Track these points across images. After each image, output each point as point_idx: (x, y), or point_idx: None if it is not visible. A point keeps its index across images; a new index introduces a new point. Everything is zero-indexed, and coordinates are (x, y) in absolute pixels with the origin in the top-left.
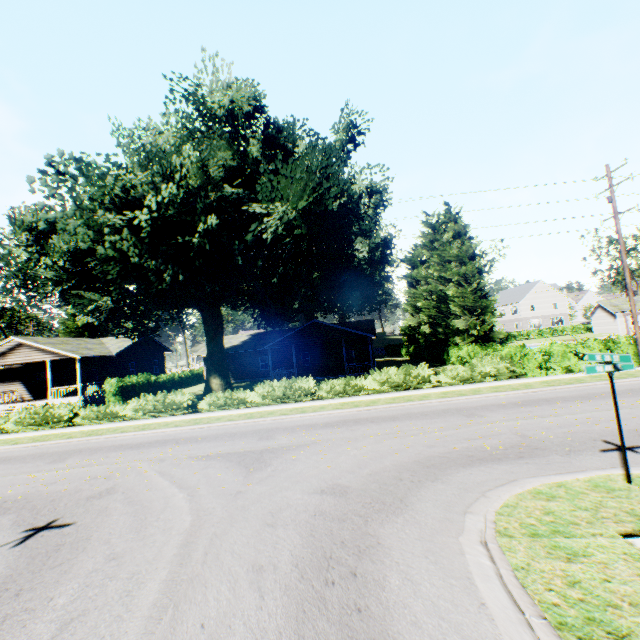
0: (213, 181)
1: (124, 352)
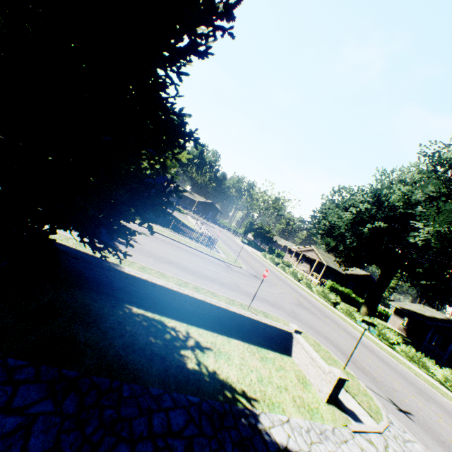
0: (419, 202)
1: (350, 275)
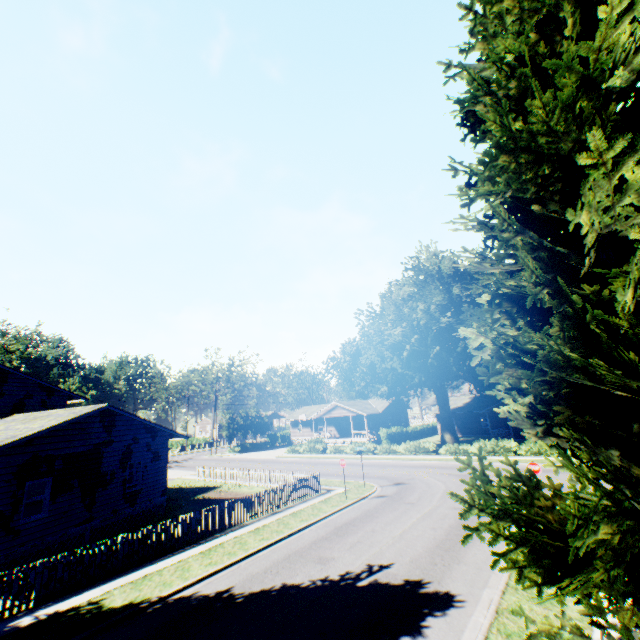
0: (432, 313)
1: (384, 410)
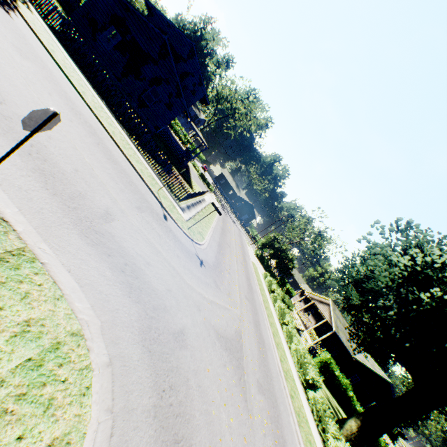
0: None
1: (361, 365)
